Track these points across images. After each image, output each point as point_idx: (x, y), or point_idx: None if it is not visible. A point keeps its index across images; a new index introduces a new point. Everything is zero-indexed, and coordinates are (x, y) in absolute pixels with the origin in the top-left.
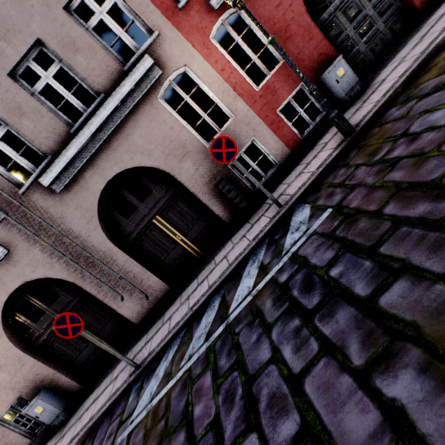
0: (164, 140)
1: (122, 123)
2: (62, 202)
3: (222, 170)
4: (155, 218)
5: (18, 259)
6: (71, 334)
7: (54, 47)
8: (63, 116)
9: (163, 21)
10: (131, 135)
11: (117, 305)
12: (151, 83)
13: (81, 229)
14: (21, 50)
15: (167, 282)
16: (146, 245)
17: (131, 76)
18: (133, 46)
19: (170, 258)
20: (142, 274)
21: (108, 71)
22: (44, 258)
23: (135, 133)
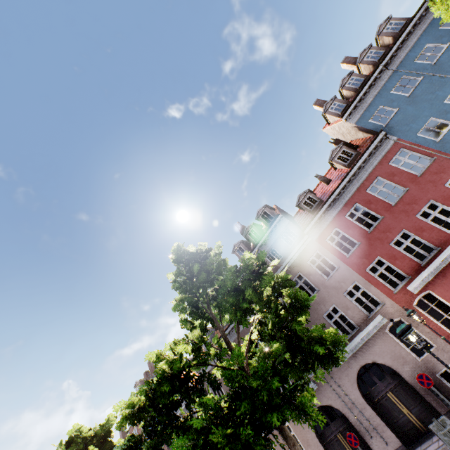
0: (390, 351)
1: (368, 340)
2: (340, 371)
3: (432, 376)
4: (388, 393)
5: (320, 391)
6: (353, 444)
7: (339, 307)
8: (341, 332)
9: (386, 298)
10: (372, 346)
11: (367, 439)
12: (381, 325)
13: (348, 386)
14: (327, 308)
15: (399, 439)
16: (383, 407)
17: (372, 323)
18: (371, 306)
19: (400, 422)
20: (382, 426)
21: (361, 317)
22: (331, 395)
23: (375, 345)
